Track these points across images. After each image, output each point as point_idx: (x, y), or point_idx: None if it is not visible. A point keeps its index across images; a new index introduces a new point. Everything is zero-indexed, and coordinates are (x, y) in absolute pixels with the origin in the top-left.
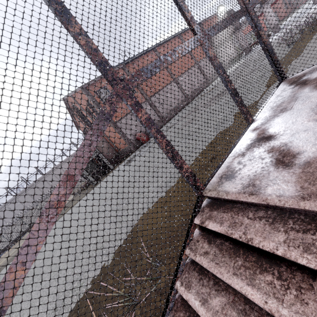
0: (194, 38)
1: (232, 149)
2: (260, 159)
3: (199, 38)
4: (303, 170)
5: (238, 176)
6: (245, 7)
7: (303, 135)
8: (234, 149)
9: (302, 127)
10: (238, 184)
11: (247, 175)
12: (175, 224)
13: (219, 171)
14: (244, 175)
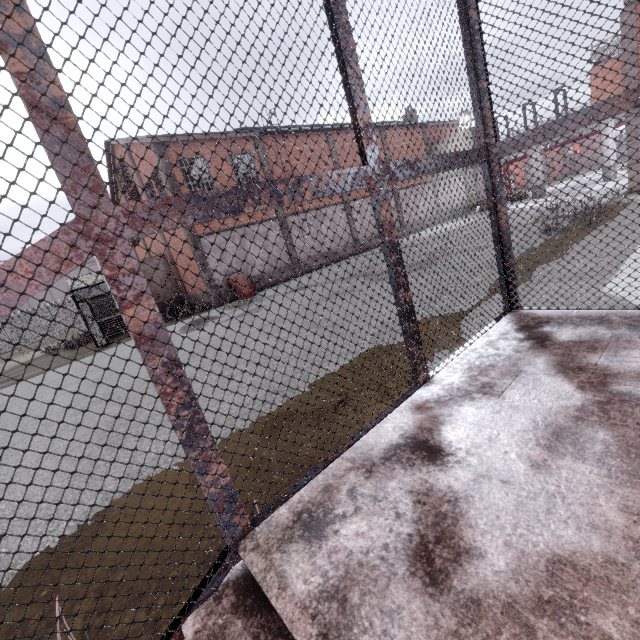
0: (359, 170)
1: (358, 436)
2: (392, 513)
3: (370, 175)
4: (460, 627)
5: (330, 540)
6: (487, 149)
7: (497, 495)
8: (362, 441)
9: (503, 467)
10: (316, 573)
11: (347, 551)
12: (191, 546)
13: (306, 490)
14: (343, 547)
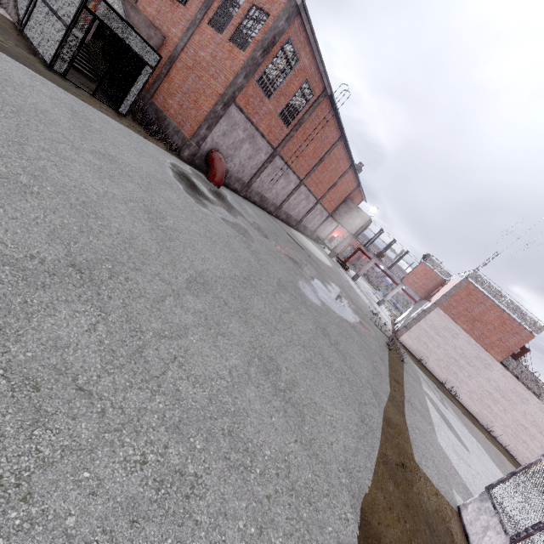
0: None
1: None
2: None
3: None
4: None
5: None
6: None
7: None
8: None
9: None
10: None
11: None
12: None
13: None
14: None
